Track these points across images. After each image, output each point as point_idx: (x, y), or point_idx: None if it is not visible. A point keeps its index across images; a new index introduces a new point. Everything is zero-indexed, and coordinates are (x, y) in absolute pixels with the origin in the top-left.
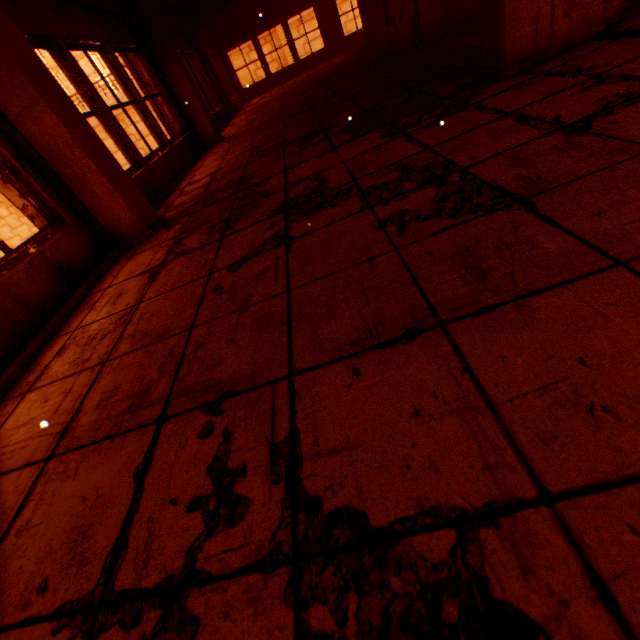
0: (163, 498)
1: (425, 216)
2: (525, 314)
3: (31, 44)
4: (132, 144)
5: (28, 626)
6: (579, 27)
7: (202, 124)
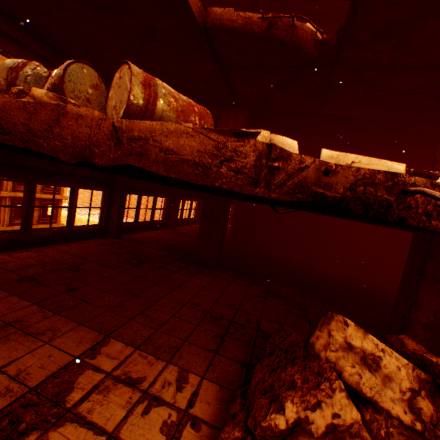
0: None
1: None
2: None
3: None
4: None
5: None
6: (257, 1)
7: None
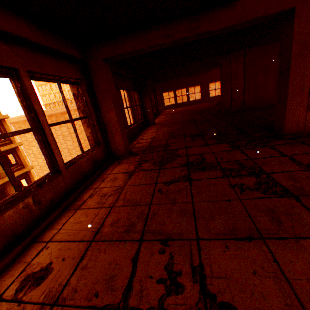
0: (145, 273)
1: (251, 188)
2: (299, 245)
3: None
4: (127, 121)
5: (92, 308)
6: None
7: (150, 117)
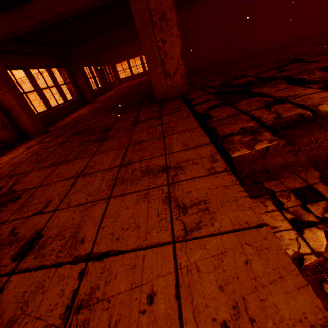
0: None
1: (90, 141)
2: (73, 162)
3: (15, 69)
4: (48, 102)
5: None
6: (177, 92)
7: (87, 94)
